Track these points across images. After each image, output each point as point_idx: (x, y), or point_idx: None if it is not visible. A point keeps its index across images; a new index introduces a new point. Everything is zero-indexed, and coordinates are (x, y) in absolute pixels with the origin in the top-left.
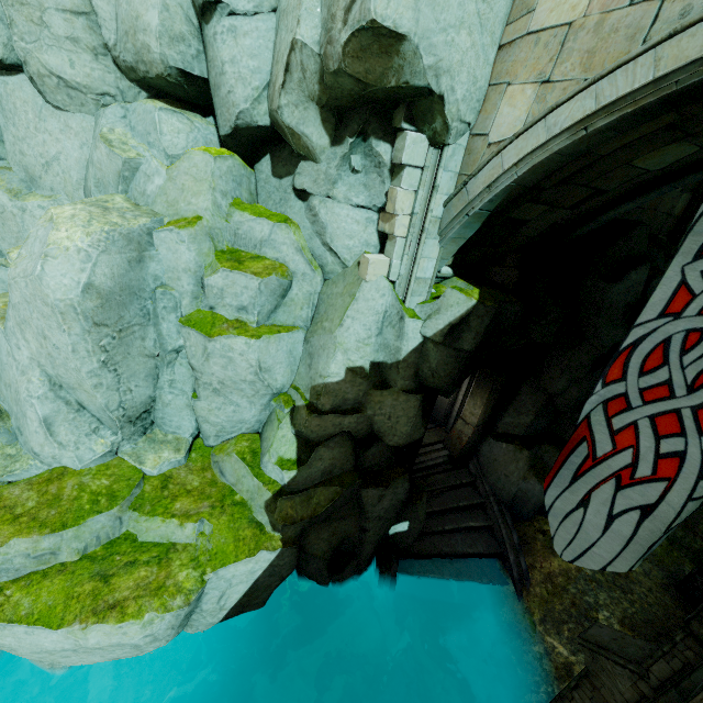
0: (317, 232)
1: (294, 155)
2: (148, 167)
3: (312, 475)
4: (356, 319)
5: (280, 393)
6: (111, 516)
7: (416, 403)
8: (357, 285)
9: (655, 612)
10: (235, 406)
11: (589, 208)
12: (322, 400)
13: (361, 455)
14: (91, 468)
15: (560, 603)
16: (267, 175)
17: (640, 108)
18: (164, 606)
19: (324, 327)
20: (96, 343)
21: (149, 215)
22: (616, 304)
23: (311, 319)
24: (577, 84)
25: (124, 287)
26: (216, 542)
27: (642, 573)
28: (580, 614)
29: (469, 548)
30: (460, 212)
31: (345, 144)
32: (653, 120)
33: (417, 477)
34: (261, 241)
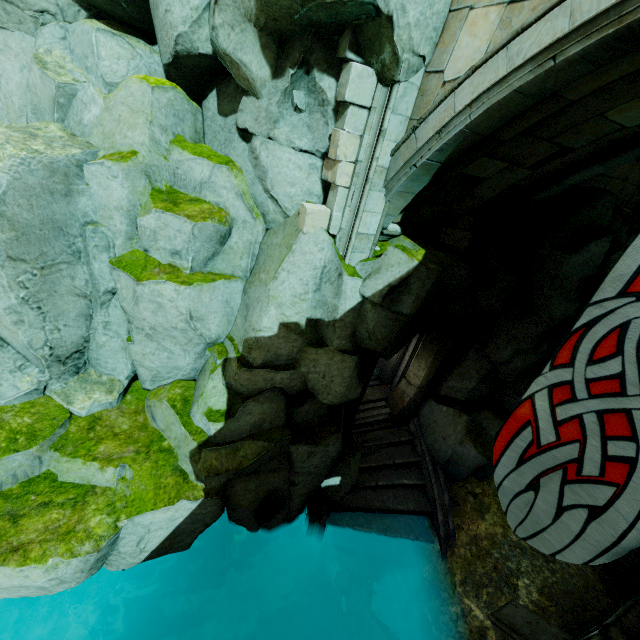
0: (259, 177)
1: (239, 90)
2: (85, 94)
3: (240, 428)
4: (292, 272)
5: (216, 343)
6: (29, 455)
7: (352, 364)
8: (295, 236)
9: (575, 583)
10: (169, 353)
11: (552, 169)
12: (253, 354)
13: (294, 411)
14: (15, 405)
15: (482, 566)
16: (213, 112)
17: (626, 27)
18: (70, 552)
19: (260, 279)
20: (12, 278)
21: (82, 147)
22: (571, 277)
23: (251, 269)
24: (549, 0)
25: (46, 221)
26: (135, 488)
27: None
28: (501, 579)
29: (400, 505)
30: (408, 162)
31: (286, 76)
32: (638, 52)
33: (357, 432)
34: (201, 183)
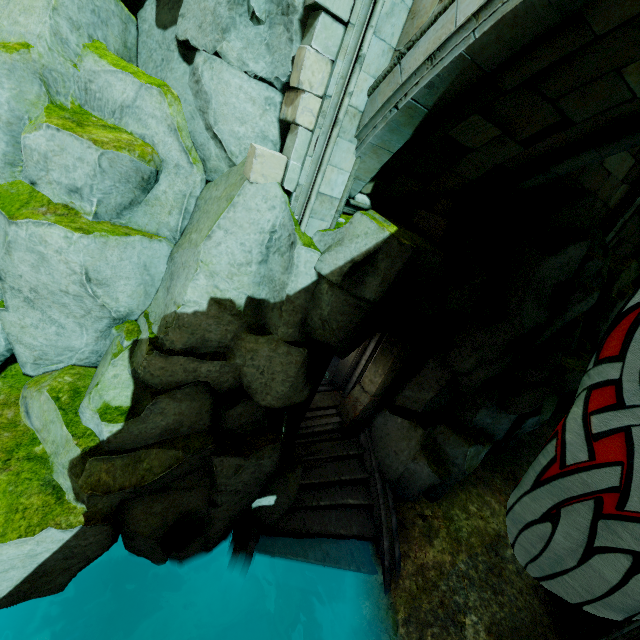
0: (201, 108)
1: None
2: None
3: (146, 431)
4: (231, 232)
5: (127, 320)
6: None
7: (299, 359)
8: (238, 185)
9: (523, 618)
10: (58, 327)
11: (544, 150)
12: (171, 335)
13: (223, 413)
14: None
15: (428, 601)
16: (150, 24)
17: None
18: None
19: (191, 240)
20: None
21: None
22: (547, 281)
23: (182, 229)
24: None
25: None
26: None
27: (514, 572)
28: (447, 617)
29: (343, 529)
30: (388, 102)
31: None
32: None
33: (301, 443)
34: (123, 106)
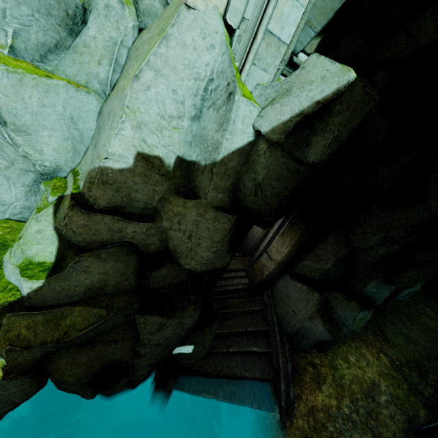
0: None
1: None
2: None
3: (69, 289)
4: (162, 74)
5: (55, 176)
6: None
7: (226, 225)
8: (173, 14)
9: None
10: None
11: None
12: (94, 191)
13: (148, 274)
14: None
15: None
16: None
17: None
18: None
19: (118, 87)
20: None
21: None
22: None
23: (112, 84)
24: None
25: None
26: None
27: (388, 416)
28: None
29: (247, 372)
30: None
31: None
32: None
33: (215, 298)
34: None
